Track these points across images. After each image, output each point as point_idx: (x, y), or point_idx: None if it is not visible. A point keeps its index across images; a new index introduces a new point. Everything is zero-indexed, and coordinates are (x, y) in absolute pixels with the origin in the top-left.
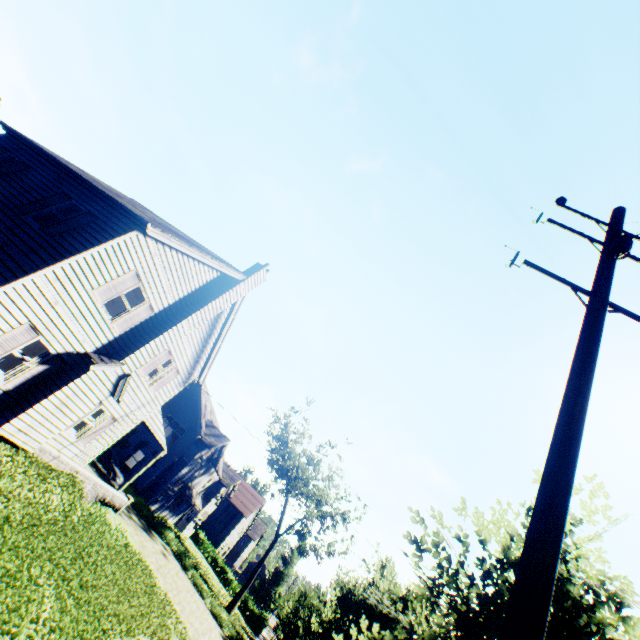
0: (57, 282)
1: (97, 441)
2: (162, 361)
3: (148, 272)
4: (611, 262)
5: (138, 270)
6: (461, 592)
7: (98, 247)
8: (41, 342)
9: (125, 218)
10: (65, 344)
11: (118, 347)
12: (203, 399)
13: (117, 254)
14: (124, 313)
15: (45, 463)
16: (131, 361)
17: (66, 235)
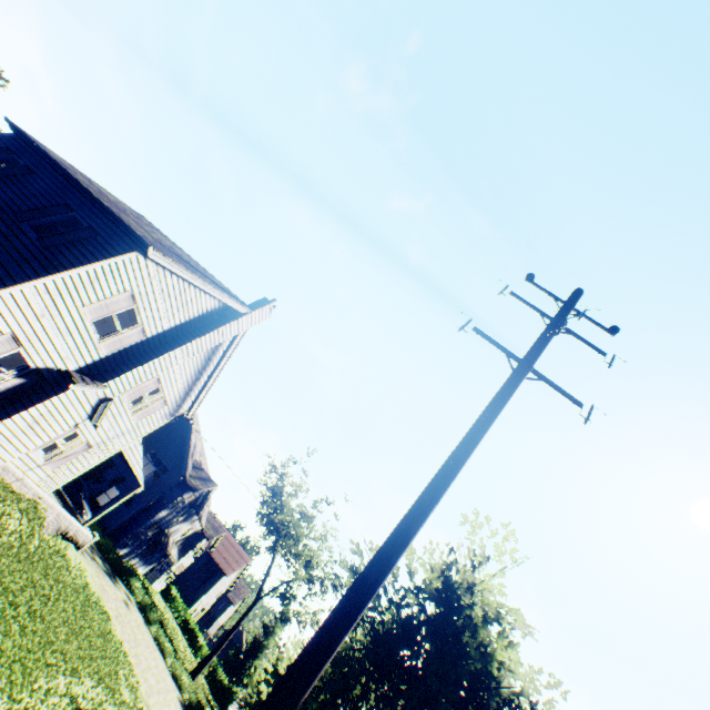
0: (47, 295)
1: (67, 467)
2: (149, 389)
3: (145, 295)
4: (546, 337)
5: (134, 291)
6: (380, 614)
7: (95, 264)
8: (21, 354)
9: (127, 237)
10: (46, 359)
11: (103, 369)
12: (193, 437)
13: (114, 273)
14: (114, 334)
15: (7, 484)
16: (115, 385)
17: (63, 248)
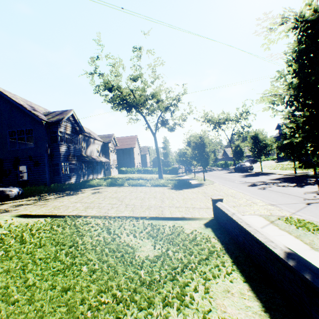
0: None
1: None
2: None
3: None
4: None
5: None
6: None
7: None
8: None
9: None
10: None
11: None
12: (18, 101)
13: None
14: None
15: None
16: None
17: None
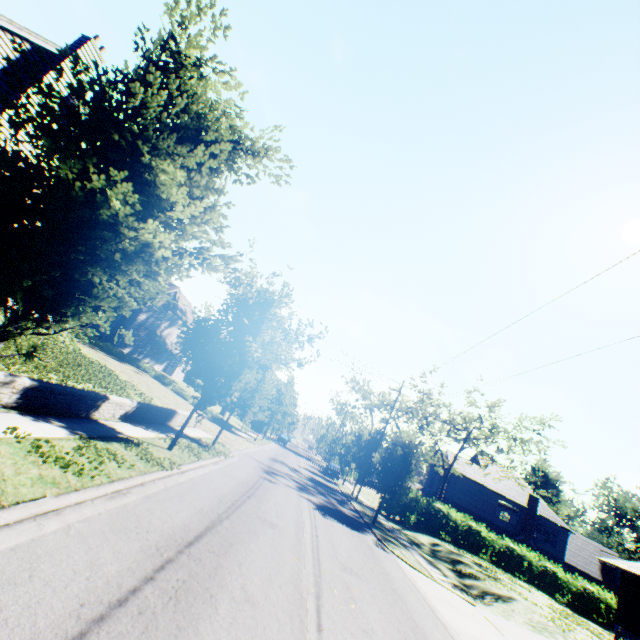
0: None
1: None
2: None
3: None
4: None
5: None
6: None
7: None
8: None
9: None
10: None
11: None
12: None
13: None
14: None
15: None
16: None
17: None
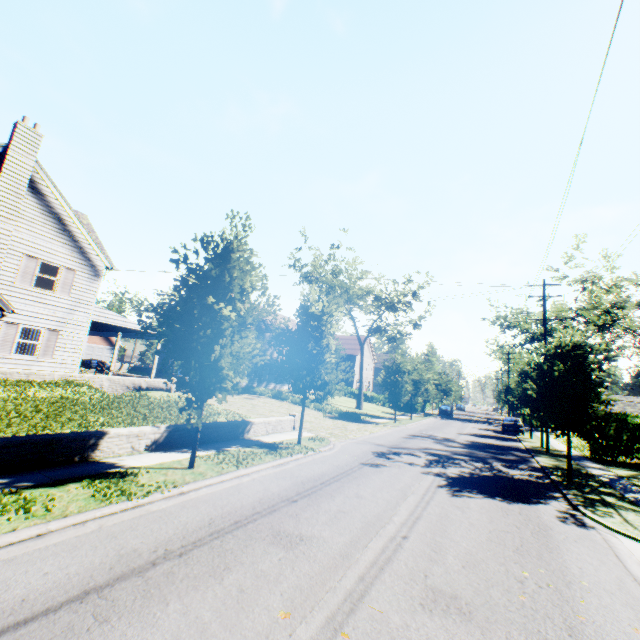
0: None
1: (63, 352)
2: (35, 268)
3: None
4: None
5: None
6: None
7: None
8: None
9: None
10: None
11: None
12: None
13: None
14: None
15: (22, 380)
16: None
17: None
